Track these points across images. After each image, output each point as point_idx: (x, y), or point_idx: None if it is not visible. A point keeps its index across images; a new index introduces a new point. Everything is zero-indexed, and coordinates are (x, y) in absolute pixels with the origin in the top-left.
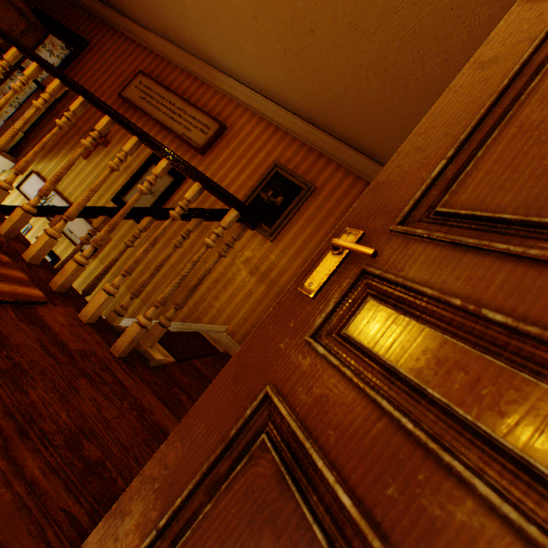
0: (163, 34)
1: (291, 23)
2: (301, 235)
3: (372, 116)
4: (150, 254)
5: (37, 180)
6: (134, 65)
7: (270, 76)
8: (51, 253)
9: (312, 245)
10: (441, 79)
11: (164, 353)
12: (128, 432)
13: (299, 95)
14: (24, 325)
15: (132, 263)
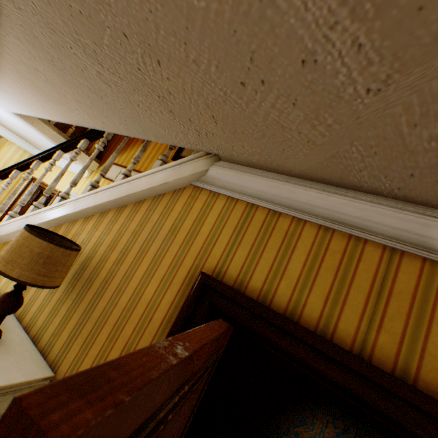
0: None
1: None
2: None
3: None
4: None
5: (115, 167)
6: None
7: None
8: None
9: None
10: None
11: None
12: None
13: None
14: None
15: None
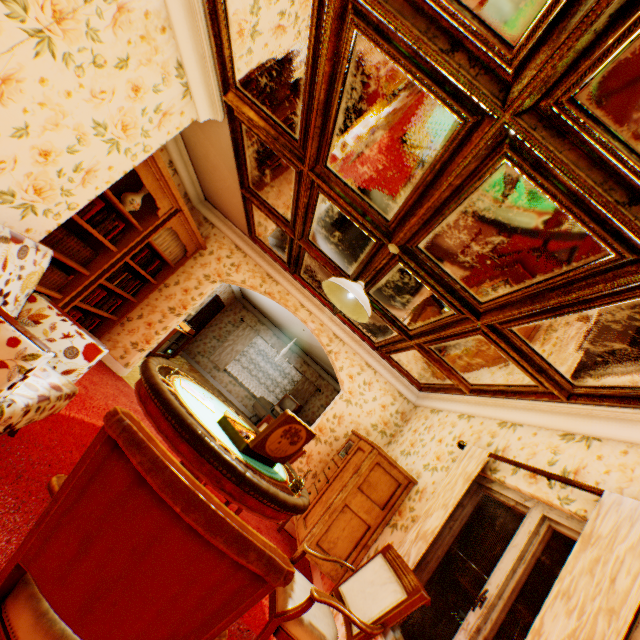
0: None
1: None
2: None
3: None
4: None
5: None
6: None
7: None
8: None
9: None
10: None
11: None
12: None
13: None
14: None
15: None
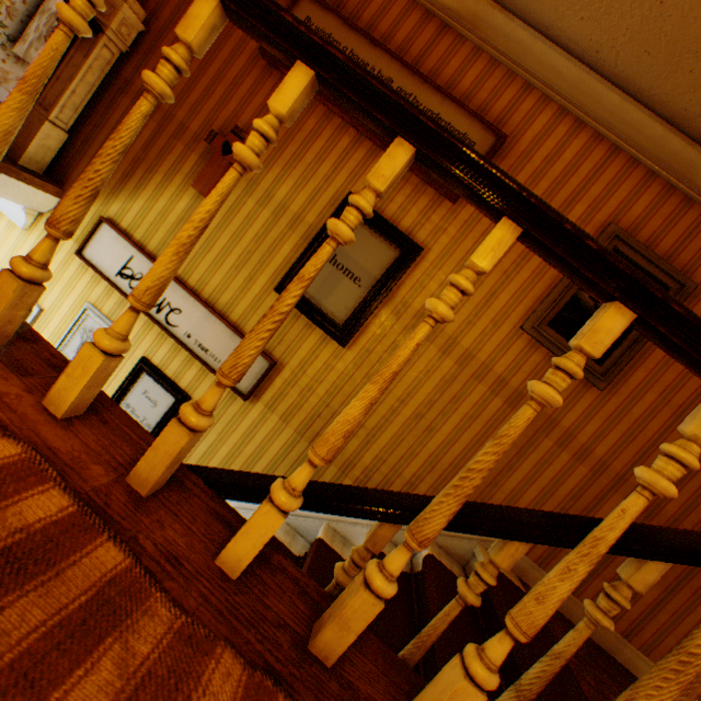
0: None
1: None
2: (658, 380)
3: None
4: None
5: (113, 237)
6: None
7: (668, 35)
8: (171, 386)
9: (679, 400)
10: None
11: None
12: None
13: None
14: None
15: None
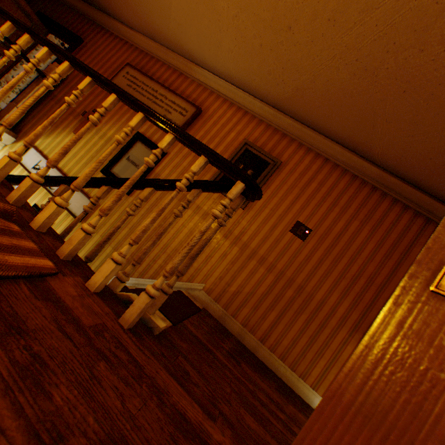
0: (148, 34)
1: (270, 21)
2: (269, 204)
3: (336, 102)
4: (134, 219)
5: (35, 153)
6: (122, 59)
7: (242, 68)
8: None
9: (279, 212)
10: (413, 68)
11: (161, 317)
12: (155, 428)
13: (268, 84)
14: (38, 303)
15: (139, 232)
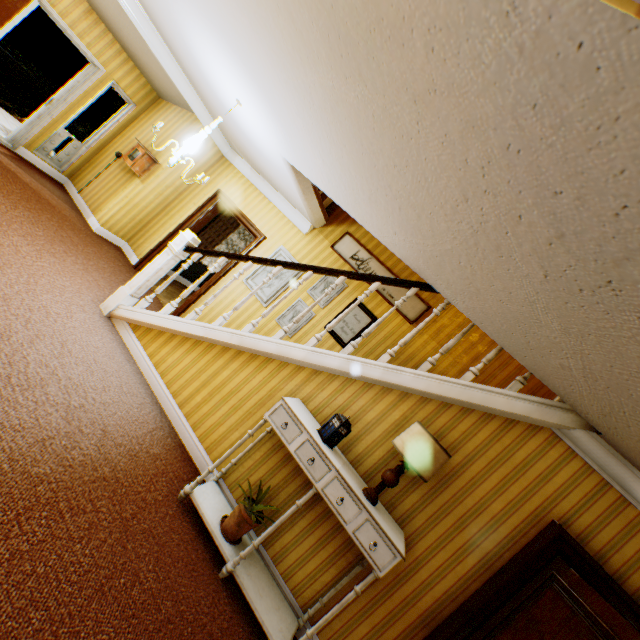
0: None
1: None
2: None
3: None
4: (477, 330)
5: (350, 241)
6: None
7: None
8: (370, 313)
9: None
10: None
11: None
12: None
13: None
14: None
15: None
